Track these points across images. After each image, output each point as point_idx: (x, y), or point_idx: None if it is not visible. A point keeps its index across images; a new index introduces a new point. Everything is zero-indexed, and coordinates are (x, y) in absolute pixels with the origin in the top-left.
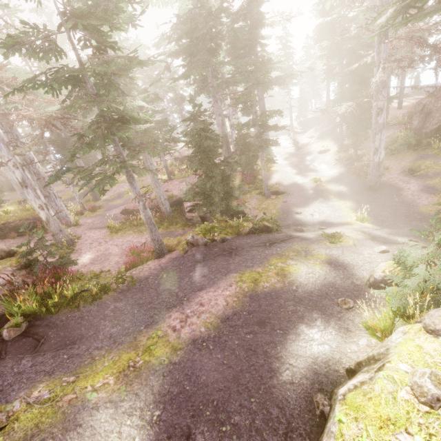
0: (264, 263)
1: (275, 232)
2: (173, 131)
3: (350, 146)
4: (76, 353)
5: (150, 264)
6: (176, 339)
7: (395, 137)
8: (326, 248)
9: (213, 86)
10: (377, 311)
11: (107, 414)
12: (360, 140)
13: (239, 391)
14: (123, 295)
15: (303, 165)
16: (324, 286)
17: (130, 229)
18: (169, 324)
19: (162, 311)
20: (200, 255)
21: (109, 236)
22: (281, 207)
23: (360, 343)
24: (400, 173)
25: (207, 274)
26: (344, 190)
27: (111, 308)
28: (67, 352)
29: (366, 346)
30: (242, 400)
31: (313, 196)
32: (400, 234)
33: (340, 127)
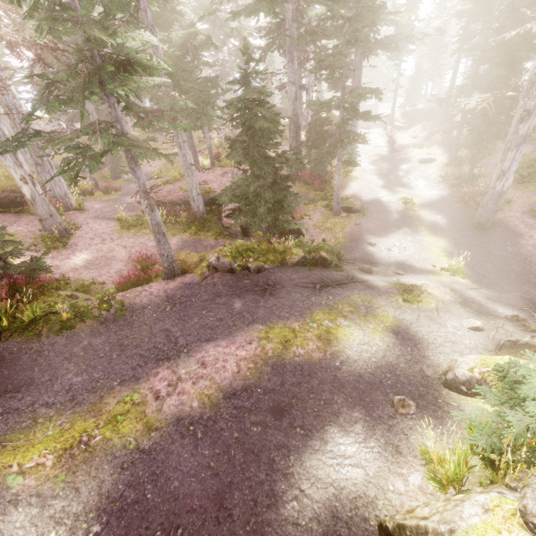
0: (306, 317)
1: (333, 269)
2: (219, 97)
3: (465, 159)
4: (15, 407)
5: (153, 288)
6: (155, 412)
7: (532, 157)
8: (397, 308)
9: (291, 35)
10: (447, 431)
11: (28, 515)
12: (483, 155)
13: (218, 518)
14: (105, 327)
15: (394, 176)
16: (379, 369)
17: (147, 226)
18: (152, 385)
19: (150, 363)
20: (223, 286)
21: (118, 232)
22: (351, 230)
23: (410, 480)
24: (525, 212)
25: (225, 317)
26: (441, 222)
27: (83, 344)
28: (4, 403)
29: (418, 490)
30: (218, 534)
31: (397, 223)
32: (502, 301)
33: (459, 130)
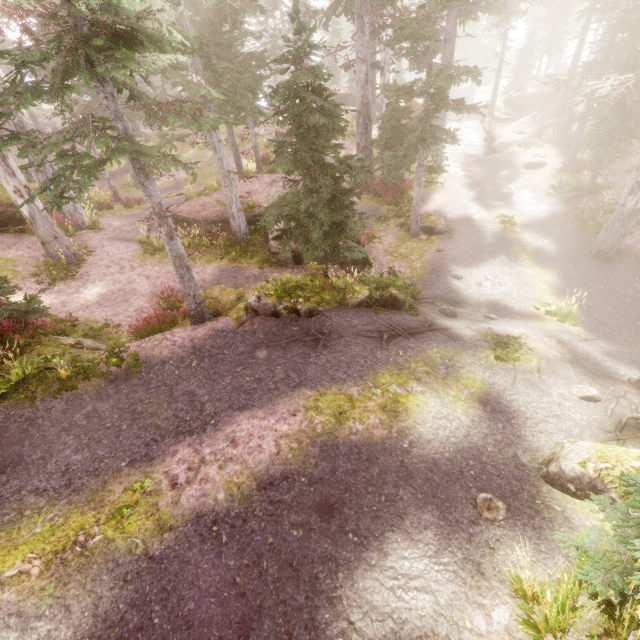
0: (367, 380)
1: (406, 311)
2: (263, 80)
3: (586, 164)
4: None
5: (177, 335)
6: (171, 505)
7: None
8: (487, 367)
9: None
10: (547, 549)
11: None
12: (611, 159)
13: None
14: (115, 387)
15: (491, 185)
16: (460, 454)
17: None
18: (168, 469)
19: (168, 437)
20: (264, 334)
21: (141, 257)
22: (431, 258)
23: (494, 617)
24: None
25: (265, 377)
26: (548, 248)
27: (87, 410)
28: None
29: (504, 632)
30: None
31: (492, 249)
32: (625, 358)
33: (581, 124)
